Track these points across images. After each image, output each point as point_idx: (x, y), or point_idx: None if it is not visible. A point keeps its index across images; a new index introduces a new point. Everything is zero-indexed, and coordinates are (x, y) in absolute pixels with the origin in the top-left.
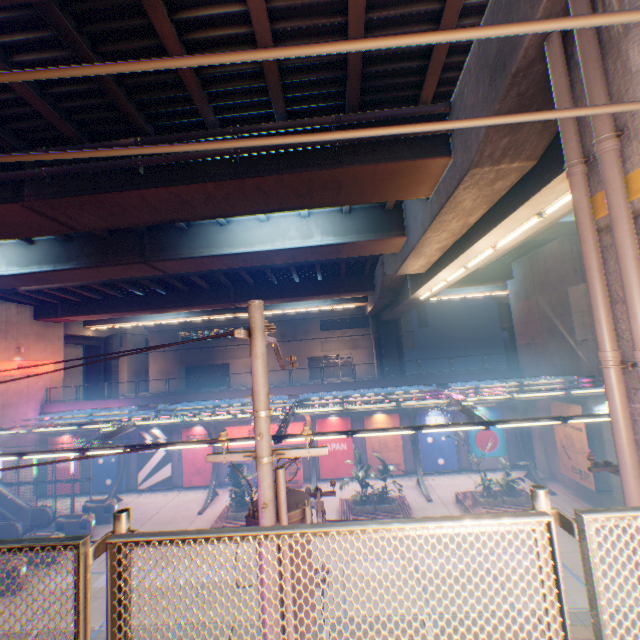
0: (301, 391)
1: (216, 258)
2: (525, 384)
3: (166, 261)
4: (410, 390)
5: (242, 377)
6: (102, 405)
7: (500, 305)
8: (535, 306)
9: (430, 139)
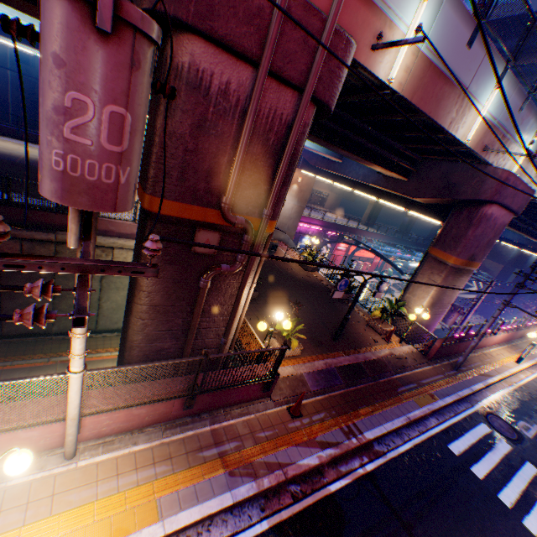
0: (380, 237)
1: None
2: None
3: None
4: None
5: None
6: (309, 221)
7: None
8: None
9: None
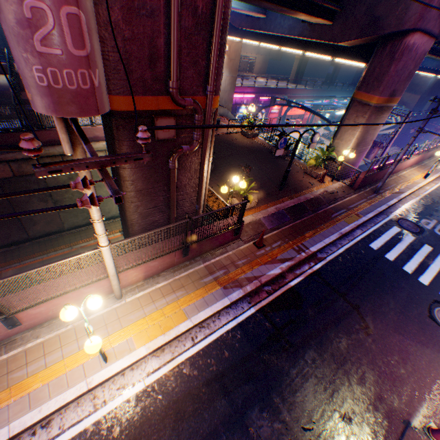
0: (308, 93)
1: None
2: None
3: None
4: None
5: None
6: (242, 91)
7: None
8: None
9: None
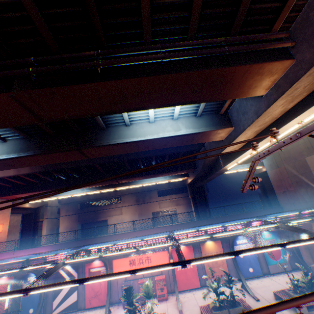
0: (160, 230)
1: (122, 145)
2: (302, 212)
3: (91, 148)
4: (237, 222)
5: (115, 227)
6: (32, 251)
7: (253, 175)
8: (284, 170)
9: (278, 51)
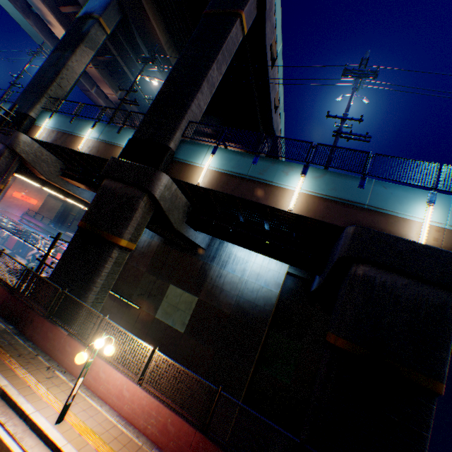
0: None
1: None
2: None
3: None
4: None
5: None
6: (37, 222)
7: None
8: None
9: None
